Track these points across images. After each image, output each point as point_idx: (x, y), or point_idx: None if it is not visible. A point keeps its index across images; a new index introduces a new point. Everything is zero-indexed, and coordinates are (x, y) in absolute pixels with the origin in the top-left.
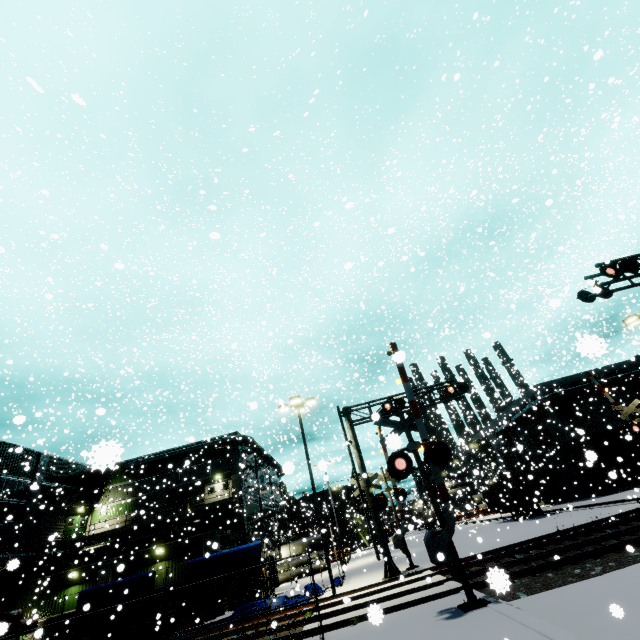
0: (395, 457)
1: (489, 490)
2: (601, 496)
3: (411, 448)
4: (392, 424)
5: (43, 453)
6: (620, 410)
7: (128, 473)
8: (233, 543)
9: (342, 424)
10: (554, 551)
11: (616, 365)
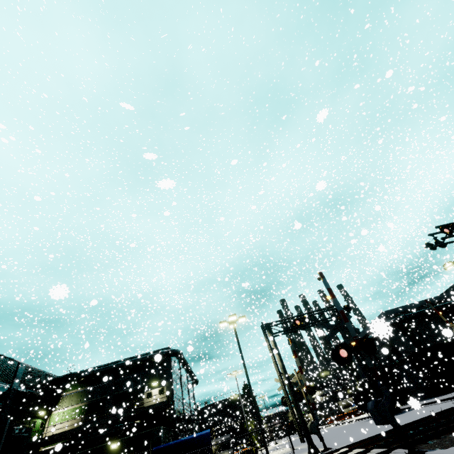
0: (339, 348)
1: (358, 393)
2: (441, 395)
3: (347, 342)
4: (330, 326)
5: (21, 363)
6: (452, 326)
7: (83, 381)
8: (169, 440)
9: (266, 335)
10: (442, 423)
11: (435, 298)
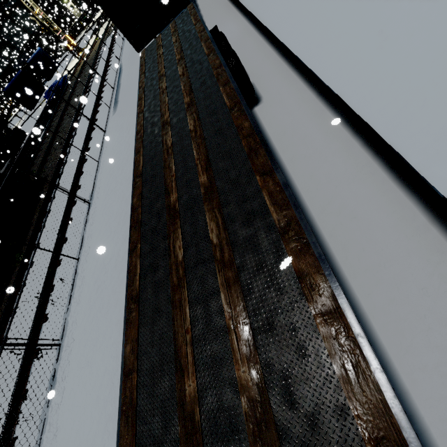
0: None
1: None
2: None
3: None
4: None
5: None
6: None
7: None
8: None
9: None
10: None
11: None
